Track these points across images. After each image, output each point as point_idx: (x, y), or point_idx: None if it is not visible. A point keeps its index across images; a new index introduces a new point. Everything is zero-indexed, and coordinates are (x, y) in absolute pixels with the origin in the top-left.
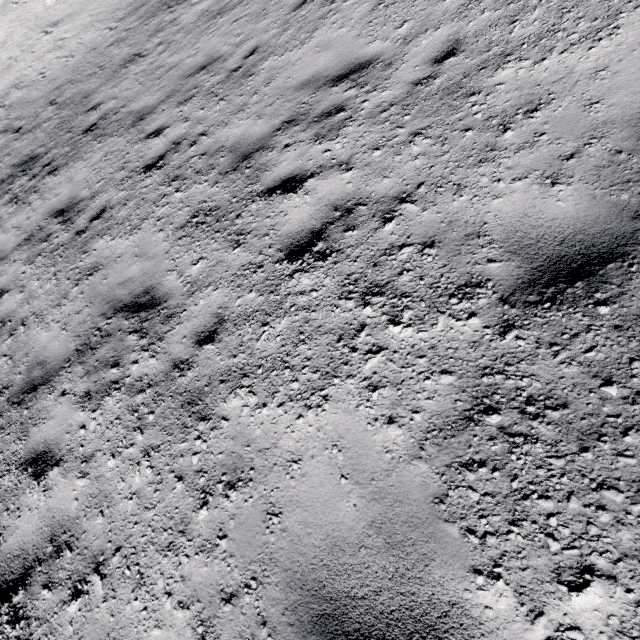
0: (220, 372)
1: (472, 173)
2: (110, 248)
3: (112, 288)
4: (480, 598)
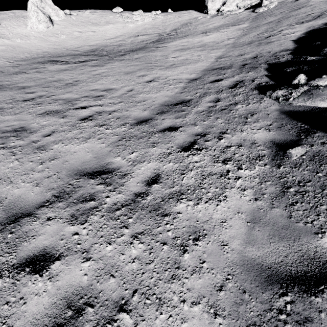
0: (52, 141)
1: (130, 108)
2: (2, 118)
3: (2, 127)
4: (115, 160)
